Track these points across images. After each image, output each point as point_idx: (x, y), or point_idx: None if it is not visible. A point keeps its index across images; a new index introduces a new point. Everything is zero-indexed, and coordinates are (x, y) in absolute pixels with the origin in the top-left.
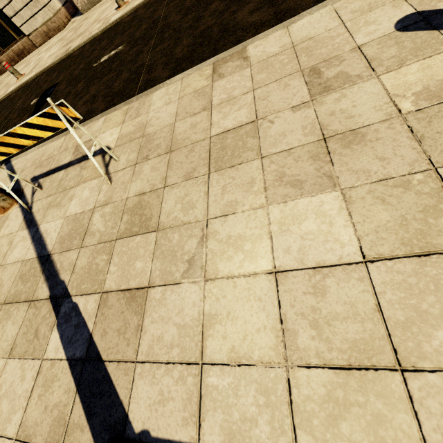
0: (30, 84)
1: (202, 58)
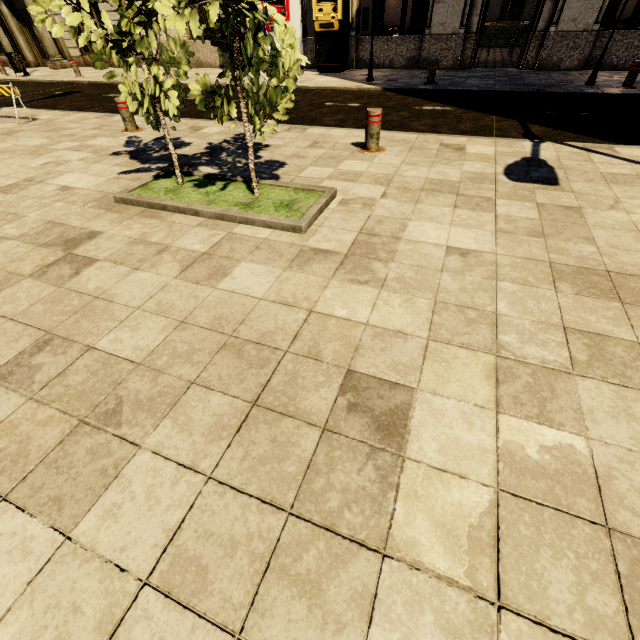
0: (76, 84)
1: (114, 113)
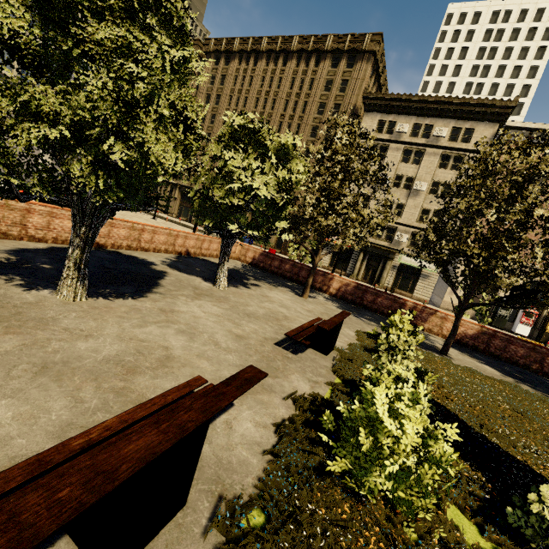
0: None
1: None
